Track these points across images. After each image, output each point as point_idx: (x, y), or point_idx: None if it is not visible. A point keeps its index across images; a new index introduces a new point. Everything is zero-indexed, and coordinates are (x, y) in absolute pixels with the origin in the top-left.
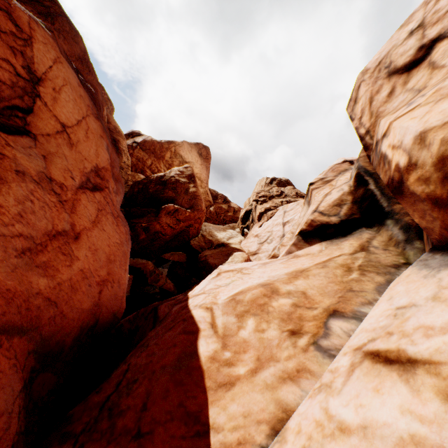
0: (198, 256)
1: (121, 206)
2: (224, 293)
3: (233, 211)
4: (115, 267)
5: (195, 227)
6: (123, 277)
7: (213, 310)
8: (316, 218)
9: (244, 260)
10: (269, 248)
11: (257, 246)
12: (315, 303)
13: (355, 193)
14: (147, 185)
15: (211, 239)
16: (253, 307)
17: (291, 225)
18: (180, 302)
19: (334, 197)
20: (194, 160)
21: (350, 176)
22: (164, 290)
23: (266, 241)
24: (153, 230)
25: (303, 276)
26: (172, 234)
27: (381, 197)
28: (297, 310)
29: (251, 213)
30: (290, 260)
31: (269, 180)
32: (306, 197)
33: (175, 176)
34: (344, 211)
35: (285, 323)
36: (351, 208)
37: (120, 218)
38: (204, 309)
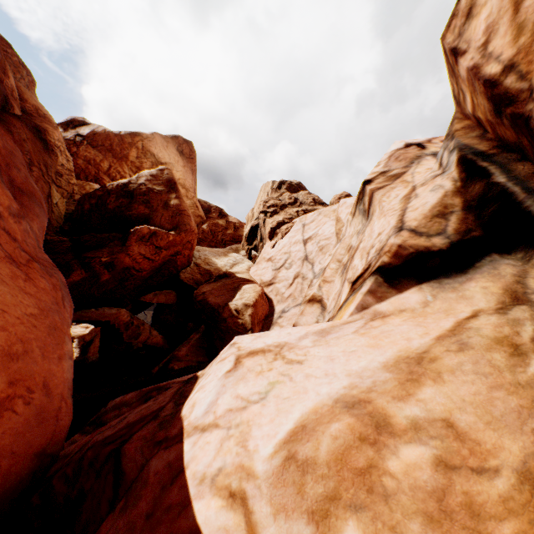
0: (193, 293)
1: (66, 233)
2: (262, 430)
3: (233, 227)
4: (31, 363)
5: (185, 255)
6: (56, 373)
7: (249, 502)
8: (406, 241)
9: (258, 295)
10: (288, 276)
11: (273, 274)
12: (487, 454)
13: (465, 192)
14: (103, 199)
15: (209, 269)
16: (346, 482)
17: (315, 243)
18: (167, 441)
19: (430, 200)
20: (173, 160)
21: (439, 165)
22: (149, 345)
23: (283, 266)
24: (121, 266)
25: (429, 375)
26: (152, 269)
27: (526, 195)
28: (454, 481)
29: (259, 229)
30: (373, 326)
31: (277, 185)
32: (359, 203)
33: (146, 184)
34: (454, 226)
35: (439, 530)
36: (464, 220)
37: (36, 263)
38: (224, 502)
